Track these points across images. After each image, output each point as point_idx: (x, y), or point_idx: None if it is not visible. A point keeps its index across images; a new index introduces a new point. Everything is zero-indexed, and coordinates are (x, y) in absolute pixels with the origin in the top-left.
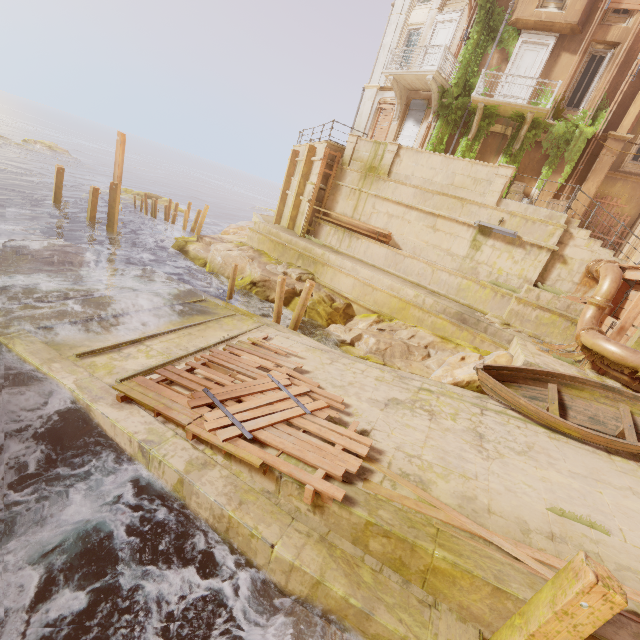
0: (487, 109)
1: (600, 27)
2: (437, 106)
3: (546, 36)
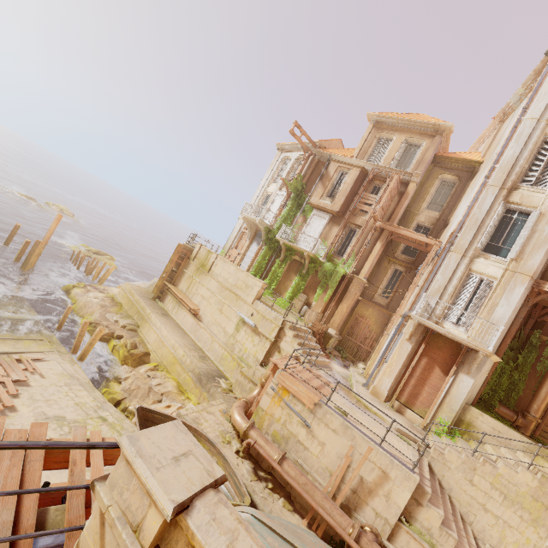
0: (287, 245)
1: (352, 216)
2: (265, 237)
3: (325, 214)
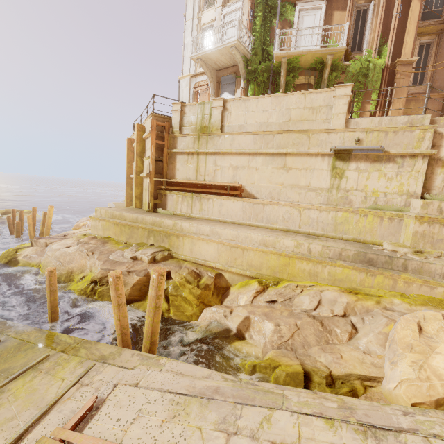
0: (290, 63)
1: None
2: (245, 73)
3: (317, 1)
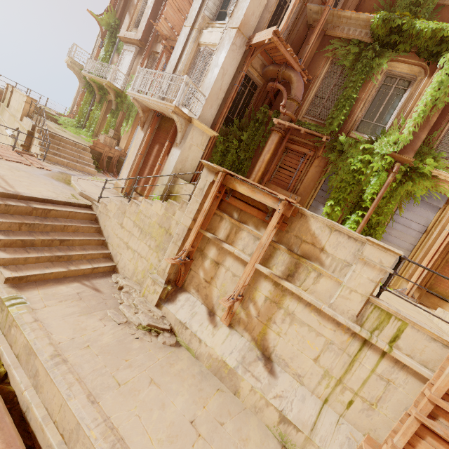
0: (95, 82)
1: (155, 44)
2: (86, 82)
3: (132, 47)
